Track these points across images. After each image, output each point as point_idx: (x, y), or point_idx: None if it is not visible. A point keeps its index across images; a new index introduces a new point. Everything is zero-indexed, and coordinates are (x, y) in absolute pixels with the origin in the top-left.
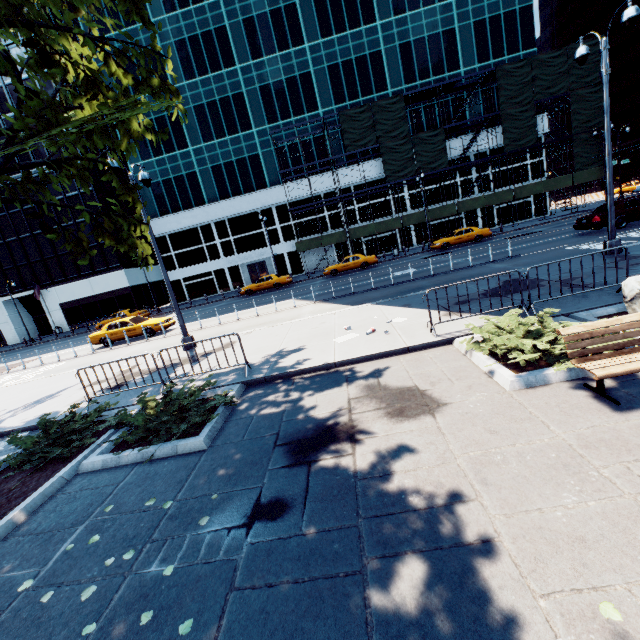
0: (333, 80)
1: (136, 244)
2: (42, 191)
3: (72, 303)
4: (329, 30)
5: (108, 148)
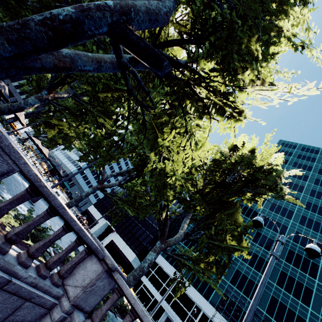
0: (271, 302)
1: (179, 291)
2: (182, 268)
3: (114, 243)
4: (281, 285)
5: (198, 271)
